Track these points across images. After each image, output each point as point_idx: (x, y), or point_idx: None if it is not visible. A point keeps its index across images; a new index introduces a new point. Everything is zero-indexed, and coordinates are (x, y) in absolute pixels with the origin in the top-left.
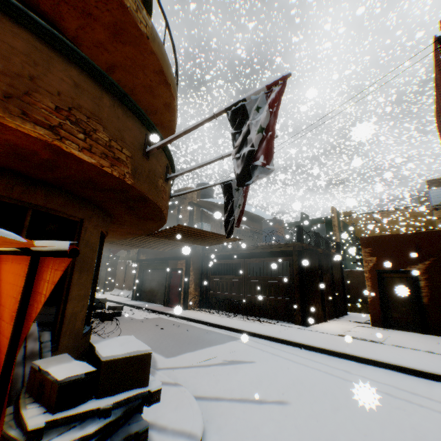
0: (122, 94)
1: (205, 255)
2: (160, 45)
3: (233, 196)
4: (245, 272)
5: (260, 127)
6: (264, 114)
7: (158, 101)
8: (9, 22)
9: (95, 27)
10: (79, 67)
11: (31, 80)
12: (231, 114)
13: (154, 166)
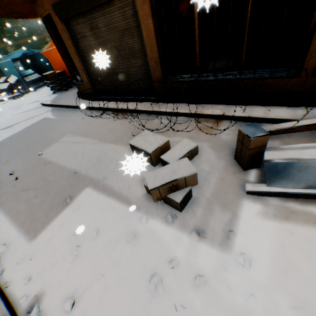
0: None
1: None
2: None
3: None
4: None
5: None
6: None
7: None
8: None
9: None
10: None
11: None
12: None
13: None
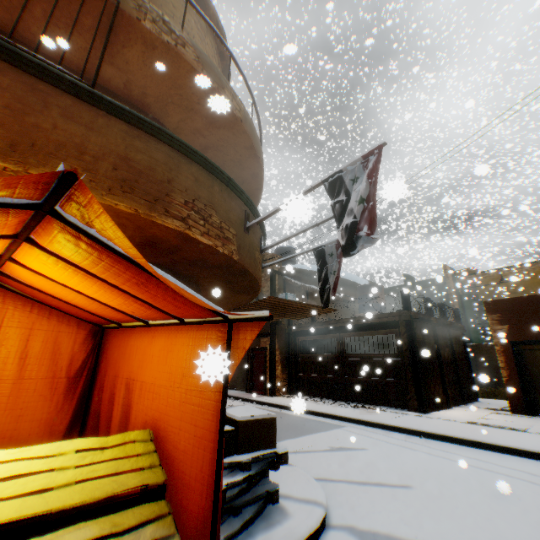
0: (227, 178)
1: (292, 330)
2: (251, 122)
3: (327, 262)
4: (342, 349)
5: (360, 197)
6: (363, 184)
7: (246, 172)
8: (153, 140)
9: (194, 117)
10: (197, 163)
11: (168, 183)
12: (328, 185)
13: (252, 239)
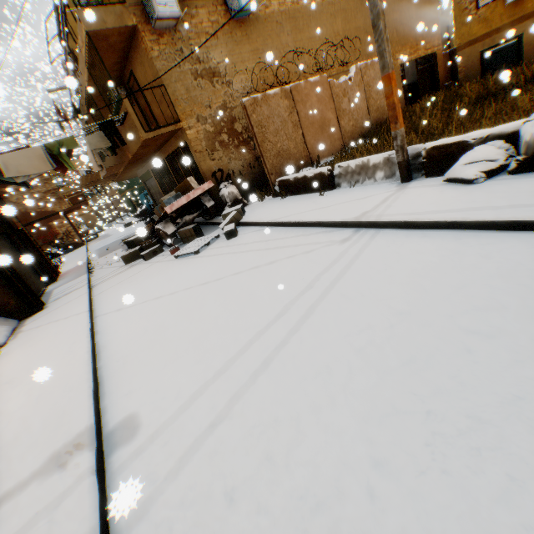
0: None
1: None
2: None
3: None
4: None
5: None
6: None
7: None
8: None
9: None
10: None
11: None
12: None
13: None
